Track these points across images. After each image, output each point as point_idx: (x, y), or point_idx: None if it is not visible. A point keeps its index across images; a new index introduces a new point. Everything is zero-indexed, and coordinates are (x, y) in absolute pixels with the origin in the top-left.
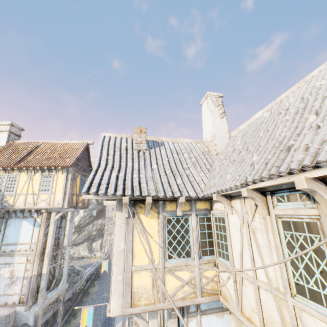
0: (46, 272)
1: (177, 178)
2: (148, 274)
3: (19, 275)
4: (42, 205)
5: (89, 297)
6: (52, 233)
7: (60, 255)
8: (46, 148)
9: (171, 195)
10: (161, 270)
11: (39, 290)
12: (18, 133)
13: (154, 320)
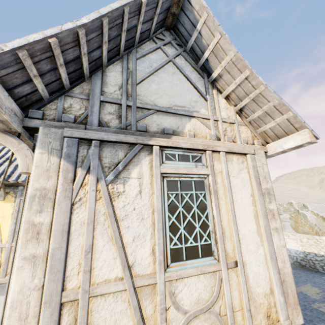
0: None
1: None
2: None
3: None
4: None
5: None
6: None
7: None
8: None
9: (23, 180)
10: (7, 248)
11: None
12: None
13: (2, 296)
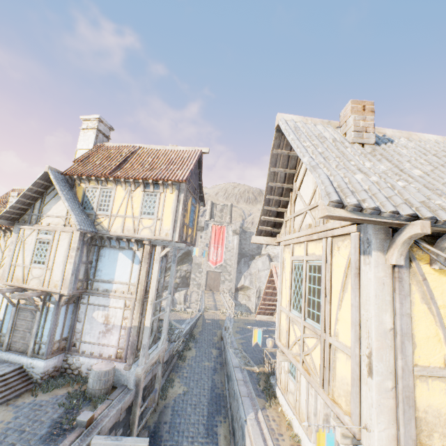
0: (149, 324)
1: None
2: (443, 386)
3: (115, 322)
4: (144, 234)
5: (185, 362)
6: (157, 275)
7: (159, 305)
8: (145, 155)
9: None
10: None
11: (137, 345)
12: (106, 133)
13: None
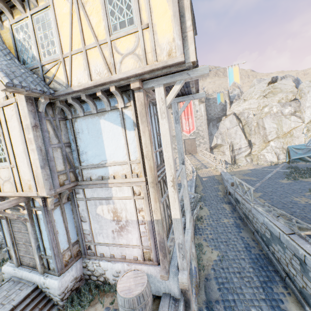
0: (178, 216)
1: None
2: None
3: (127, 217)
4: (127, 69)
5: (203, 222)
6: (169, 138)
7: None
8: None
9: None
10: None
11: None
12: None
13: None
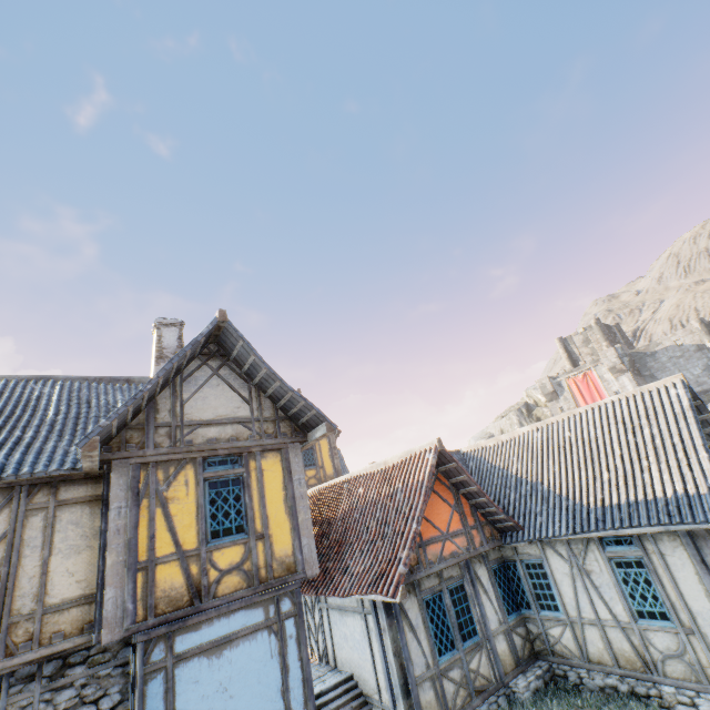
0: None
1: None
2: None
3: None
4: None
5: None
6: None
7: None
8: None
9: None
10: None
11: None
12: None
13: None
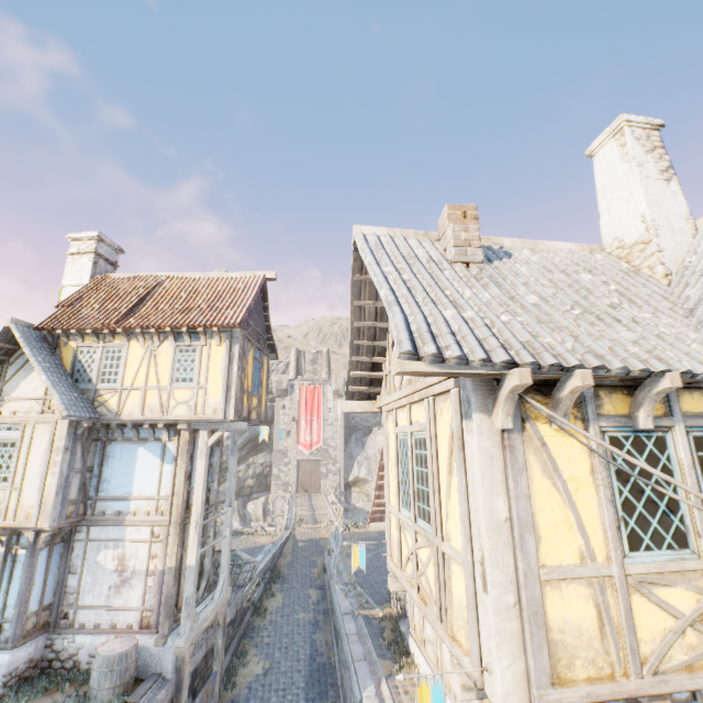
0: (194, 562)
1: (612, 326)
2: (582, 591)
3: (136, 566)
4: (179, 414)
5: (266, 618)
6: (204, 477)
7: (213, 527)
8: (176, 289)
9: (645, 368)
10: (617, 581)
11: (177, 601)
12: (111, 257)
13: None
